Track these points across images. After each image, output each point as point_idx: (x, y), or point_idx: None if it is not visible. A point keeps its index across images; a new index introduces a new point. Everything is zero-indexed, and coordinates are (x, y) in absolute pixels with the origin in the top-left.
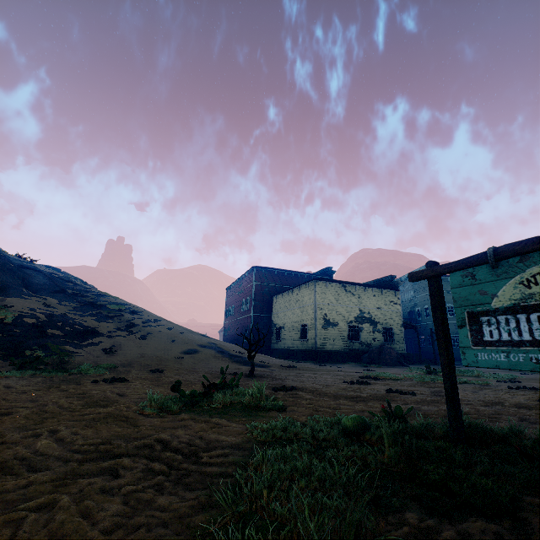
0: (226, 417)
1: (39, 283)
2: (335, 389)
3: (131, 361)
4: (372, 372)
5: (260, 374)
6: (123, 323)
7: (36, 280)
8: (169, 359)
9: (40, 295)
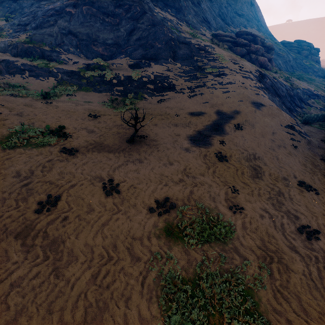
0: (0, 139)
1: (182, 53)
2: (72, 170)
3: (153, 109)
4: (229, 219)
5: (151, 144)
6: (198, 84)
7: (181, 52)
8: (170, 114)
9: (176, 62)
